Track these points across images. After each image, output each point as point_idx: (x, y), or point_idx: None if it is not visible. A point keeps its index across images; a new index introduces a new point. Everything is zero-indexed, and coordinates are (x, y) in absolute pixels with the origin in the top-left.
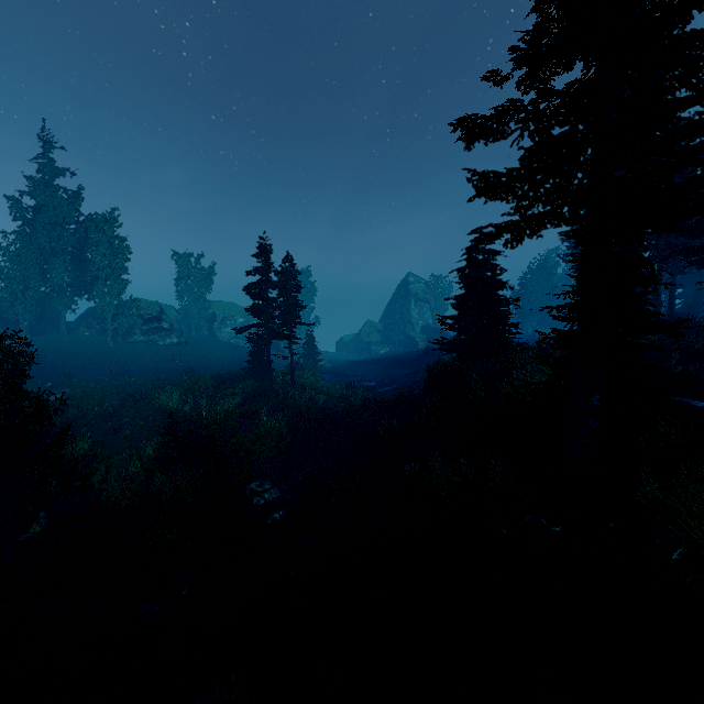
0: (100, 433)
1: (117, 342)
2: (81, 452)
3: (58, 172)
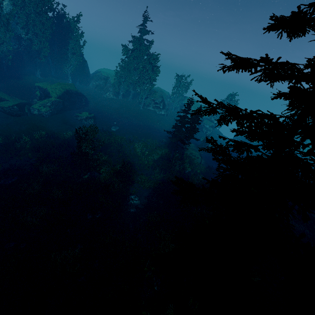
0: (115, 150)
1: (144, 108)
2: (103, 159)
3: (145, 33)
